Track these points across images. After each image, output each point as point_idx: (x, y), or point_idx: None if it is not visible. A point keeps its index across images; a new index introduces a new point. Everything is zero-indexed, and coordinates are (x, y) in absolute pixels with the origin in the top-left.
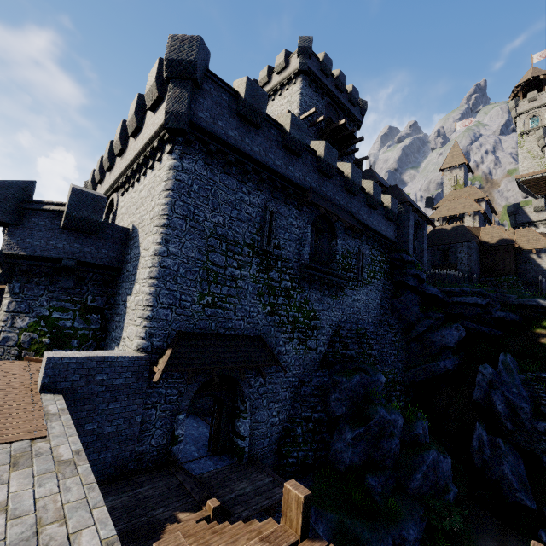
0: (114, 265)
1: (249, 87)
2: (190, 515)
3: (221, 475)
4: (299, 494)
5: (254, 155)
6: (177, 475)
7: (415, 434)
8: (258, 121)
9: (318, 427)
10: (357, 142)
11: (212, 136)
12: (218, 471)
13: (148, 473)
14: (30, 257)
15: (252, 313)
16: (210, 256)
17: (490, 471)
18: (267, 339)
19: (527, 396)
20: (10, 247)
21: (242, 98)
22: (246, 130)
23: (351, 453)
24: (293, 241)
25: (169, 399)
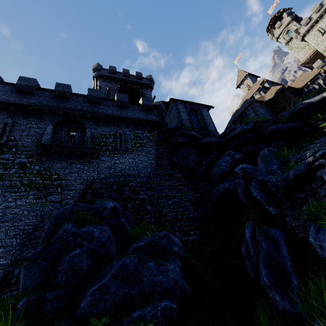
0: None
1: None
2: None
3: None
4: None
5: None
6: None
7: (134, 248)
8: None
9: None
10: (139, 91)
11: None
12: None
13: None
14: None
15: None
16: None
17: (259, 276)
18: None
19: (276, 168)
20: None
21: None
22: None
23: (23, 276)
24: (33, 135)
25: None
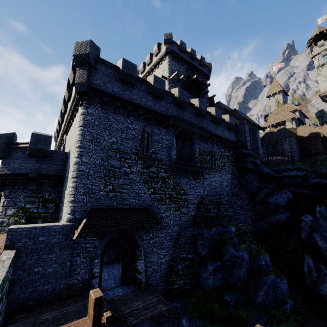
0: (60, 174)
1: (124, 63)
2: None
3: (125, 298)
4: (93, 296)
5: (132, 101)
6: None
7: (259, 265)
8: (133, 81)
9: (192, 264)
10: (206, 87)
11: (104, 93)
12: (124, 295)
13: (74, 297)
14: (13, 174)
15: (141, 194)
16: (109, 162)
17: (318, 288)
18: (152, 209)
19: None
20: (3, 170)
21: (121, 70)
22: (126, 87)
23: (212, 279)
24: (165, 148)
25: (88, 250)
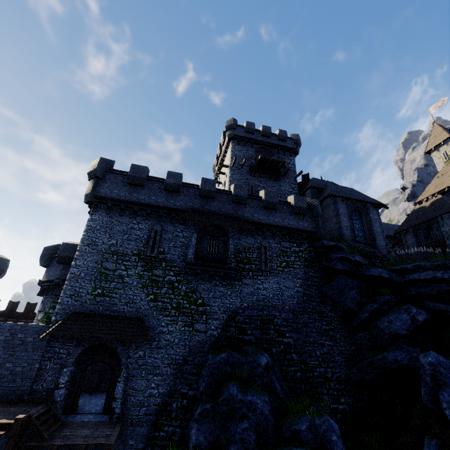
0: None
1: (132, 168)
2: (5, 420)
3: (84, 423)
4: None
5: (140, 201)
6: (39, 406)
7: (294, 429)
8: (141, 182)
9: (191, 405)
10: (282, 165)
11: (109, 199)
12: (87, 421)
13: (30, 403)
14: (48, 281)
15: (136, 300)
16: (104, 264)
17: None
18: (149, 320)
19: None
20: (44, 278)
21: (128, 175)
22: (134, 189)
23: (196, 430)
24: (179, 247)
25: (61, 356)
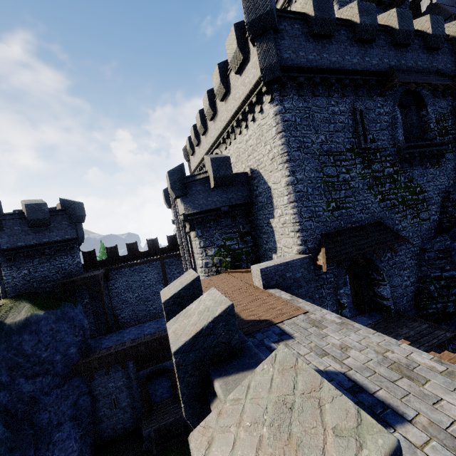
0: (248, 201)
1: (315, 2)
2: None
3: (381, 325)
4: None
5: (334, 66)
6: None
7: None
8: (330, 30)
9: (451, 283)
10: None
11: (298, 69)
12: (376, 323)
13: None
14: (201, 212)
15: (367, 205)
16: (324, 171)
17: None
18: (384, 222)
19: None
20: (188, 210)
21: (312, 17)
22: (320, 46)
23: None
24: (385, 128)
25: (329, 281)
